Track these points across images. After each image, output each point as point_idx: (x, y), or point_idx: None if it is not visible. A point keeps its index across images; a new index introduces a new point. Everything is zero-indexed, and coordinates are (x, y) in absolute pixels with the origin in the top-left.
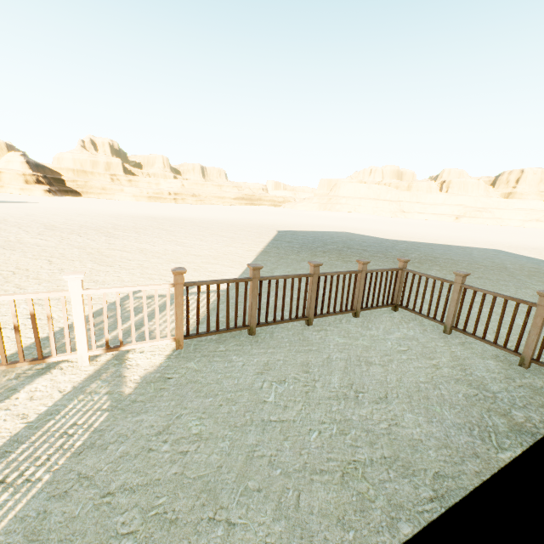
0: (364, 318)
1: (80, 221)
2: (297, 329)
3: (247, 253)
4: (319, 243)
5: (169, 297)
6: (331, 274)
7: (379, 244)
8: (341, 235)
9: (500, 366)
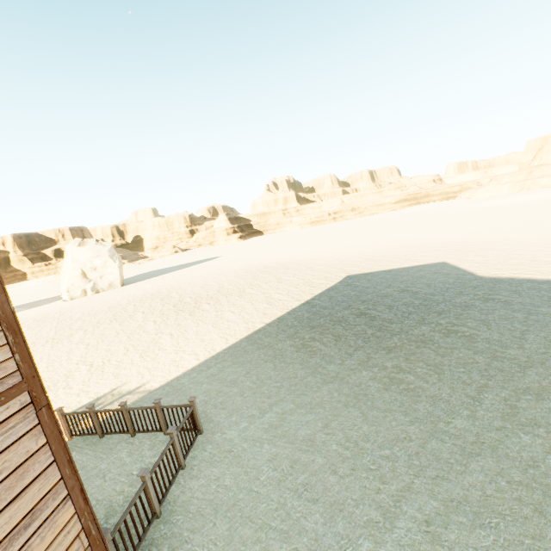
0: (169, 437)
1: (206, 288)
2: (123, 438)
3: (240, 335)
4: (343, 305)
5: (60, 419)
6: (135, 409)
7: (429, 297)
8: (417, 274)
9: (147, 509)
